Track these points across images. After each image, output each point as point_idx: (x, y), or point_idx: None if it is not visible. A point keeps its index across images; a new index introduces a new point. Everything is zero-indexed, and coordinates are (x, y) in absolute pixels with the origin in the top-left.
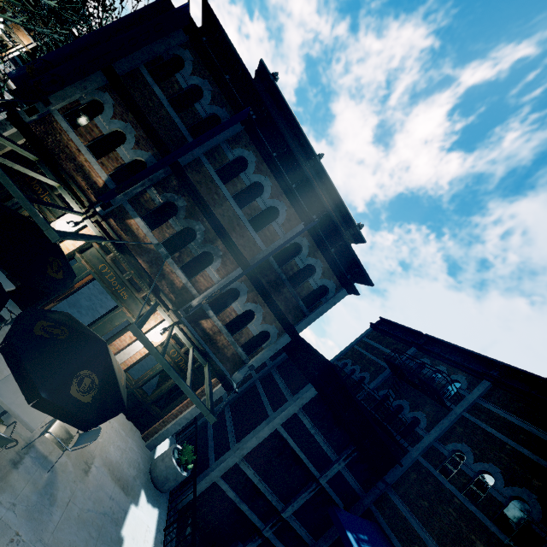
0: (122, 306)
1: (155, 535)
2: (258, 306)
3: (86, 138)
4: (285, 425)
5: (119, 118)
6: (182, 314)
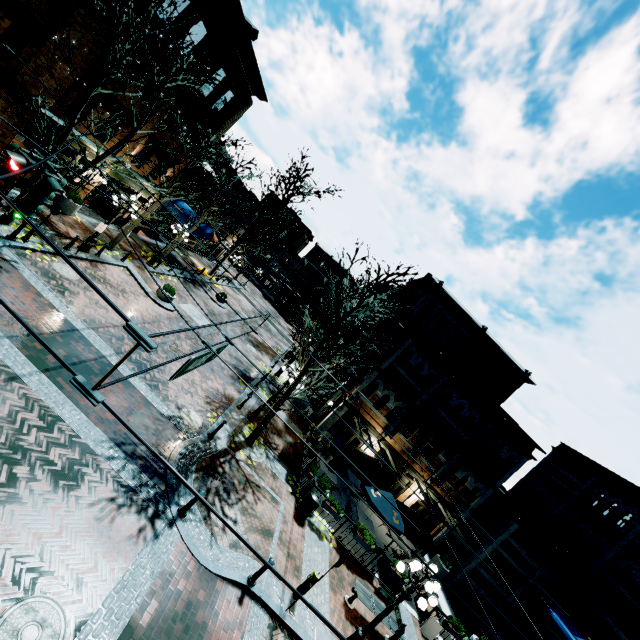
0: (397, 480)
1: (446, 600)
2: (470, 473)
3: (373, 402)
4: (500, 545)
5: (386, 389)
6: (429, 482)
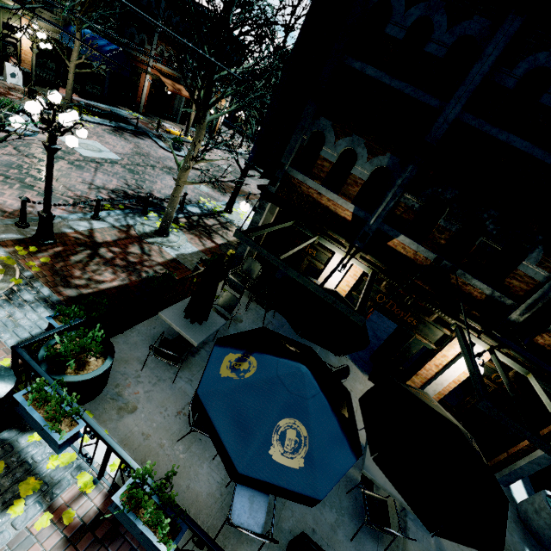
0: (414, 333)
1: None
2: None
3: (321, 178)
4: None
5: (341, 136)
6: (498, 334)
